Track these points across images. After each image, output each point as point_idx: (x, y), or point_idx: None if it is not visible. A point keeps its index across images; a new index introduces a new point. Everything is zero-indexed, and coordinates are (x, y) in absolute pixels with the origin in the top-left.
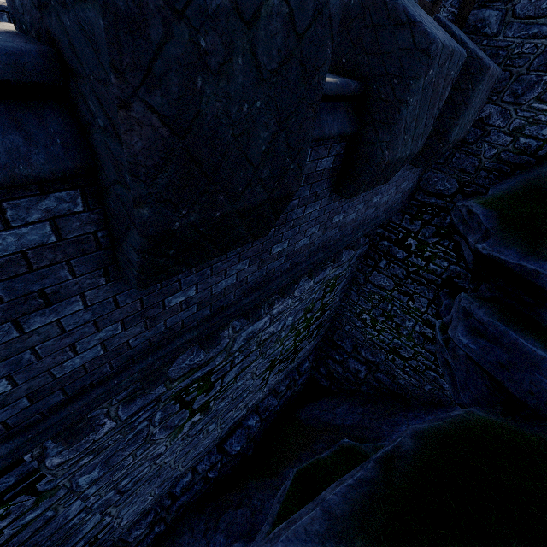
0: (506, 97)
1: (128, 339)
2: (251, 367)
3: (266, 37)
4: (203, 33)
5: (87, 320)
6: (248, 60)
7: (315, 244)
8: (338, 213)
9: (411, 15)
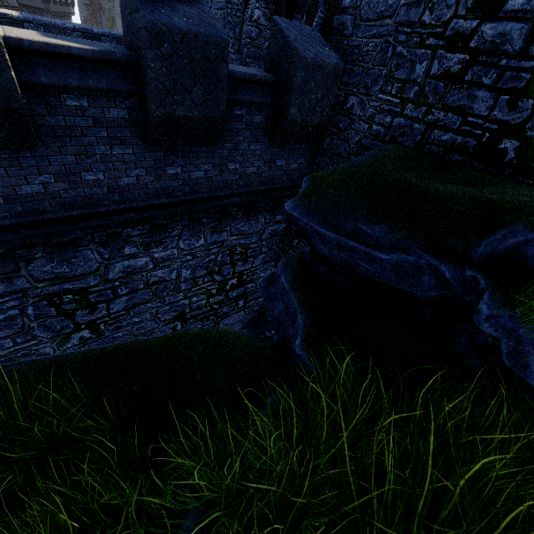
0: (362, 89)
1: None
2: (148, 308)
3: None
4: None
5: None
6: None
7: (151, 188)
8: (170, 165)
9: (139, 5)
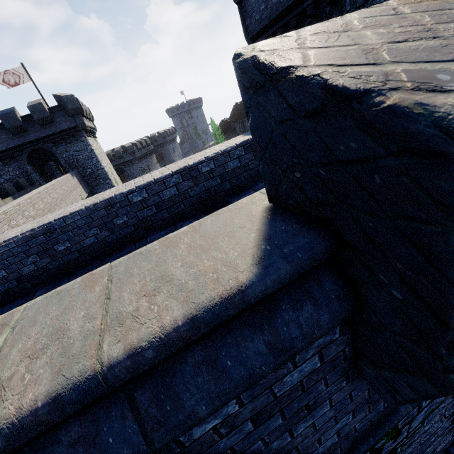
0: None
1: (355, 424)
2: (439, 409)
3: None
4: None
5: (330, 417)
6: None
7: None
8: None
9: None
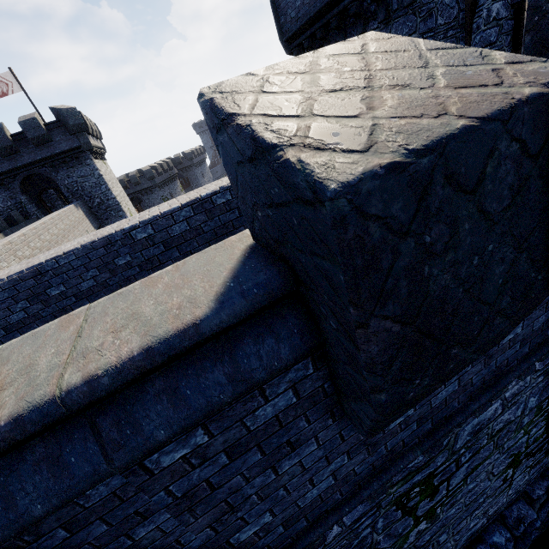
0: None
1: (353, 467)
2: (484, 465)
3: (493, 186)
4: (427, 231)
5: (320, 457)
6: (474, 219)
7: None
8: None
9: None
